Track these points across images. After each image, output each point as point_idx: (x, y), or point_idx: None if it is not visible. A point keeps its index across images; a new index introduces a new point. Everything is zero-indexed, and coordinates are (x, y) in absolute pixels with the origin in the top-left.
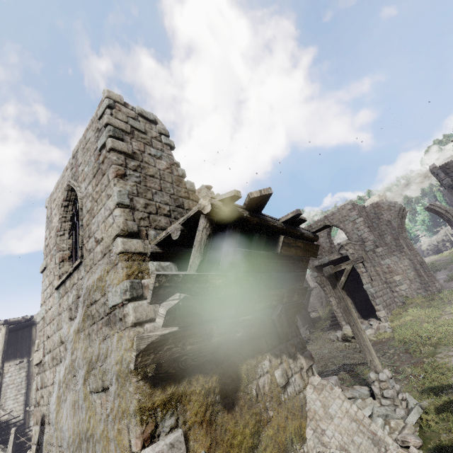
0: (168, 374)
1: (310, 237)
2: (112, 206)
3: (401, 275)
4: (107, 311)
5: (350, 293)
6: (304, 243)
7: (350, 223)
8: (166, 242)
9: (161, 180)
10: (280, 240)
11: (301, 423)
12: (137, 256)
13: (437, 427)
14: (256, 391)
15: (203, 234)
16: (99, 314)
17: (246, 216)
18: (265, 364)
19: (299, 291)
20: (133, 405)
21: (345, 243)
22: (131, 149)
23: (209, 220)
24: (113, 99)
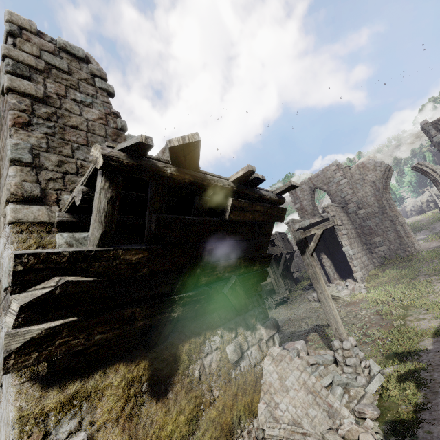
0: (70, 370)
1: (273, 199)
2: (8, 164)
3: (381, 237)
4: (3, 294)
5: (330, 255)
6: (265, 207)
7: (333, 185)
8: (80, 208)
9: (89, 133)
10: (229, 203)
11: (254, 398)
12: (38, 227)
13: (397, 397)
14: (200, 371)
15: (101, 197)
16: (1, 297)
17: (171, 173)
18: (215, 340)
19: (262, 259)
20: (11, 415)
21: (327, 205)
22: (41, 91)
23: (108, 178)
24: (18, 24)
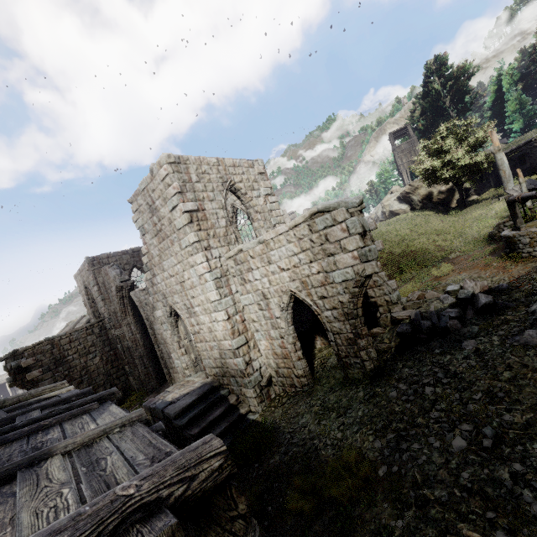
0: None
1: None
2: None
3: (132, 365)
4: None
5: None
6: None
7: (93, 288)
8: None
9: None
10: None
11: None
12: None
13: None
14: None
15: None
16: None
17: None
18: None
19: None
20: None
21: (20, 351)
22: None
23: None
24: None
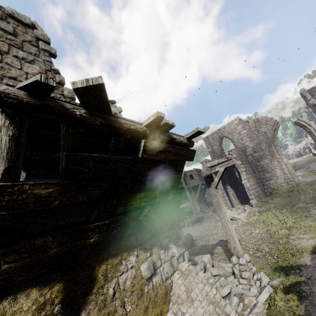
0: None
1: (183, 142)
2: None
3: (271, 173)
4: None
5: (233, 186)
6: (176, 148)
7: (236, 134)
8: None
9: None
10: (141, 144)
11: (163, 309)
12: None
13: (282, 307)
14: (114, 289)
15: (2, 134)
16: None
17: (80, 114)
18: (131, 259)
19: (175, 191)
20: None
21: (231, 149)
22: None
23: (8, 115)
24: None
